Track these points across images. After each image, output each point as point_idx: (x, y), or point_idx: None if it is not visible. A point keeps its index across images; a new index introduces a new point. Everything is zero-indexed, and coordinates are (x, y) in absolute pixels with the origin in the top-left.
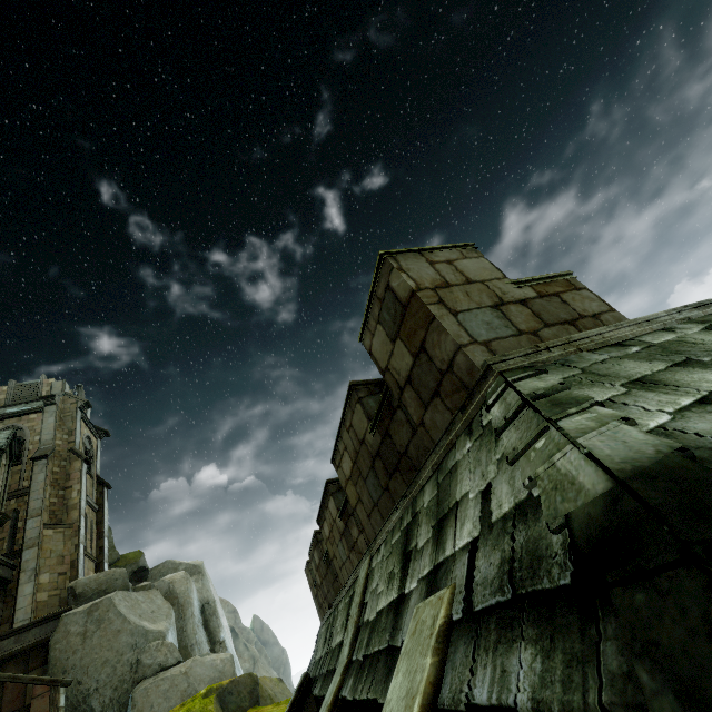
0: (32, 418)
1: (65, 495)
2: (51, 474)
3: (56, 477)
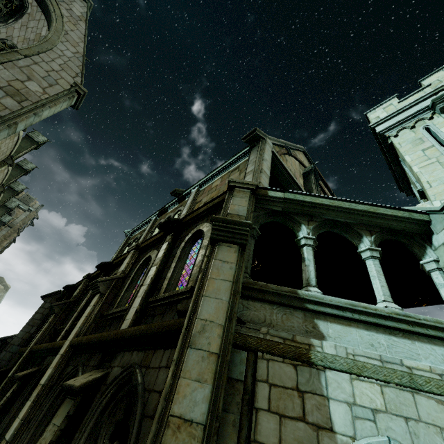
0: (20, 211)
1: (3, 240)
2: (7, 232)
3: (7, 234)
